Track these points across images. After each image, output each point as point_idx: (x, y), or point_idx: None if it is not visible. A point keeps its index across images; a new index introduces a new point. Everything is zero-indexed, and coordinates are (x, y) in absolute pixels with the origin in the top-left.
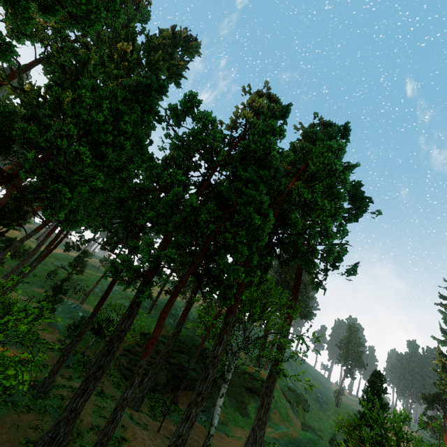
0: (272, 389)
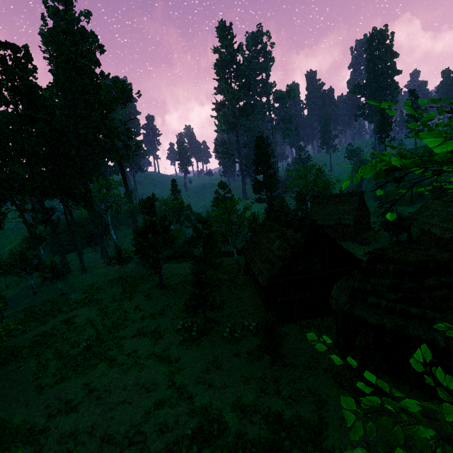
0: (134, 213)
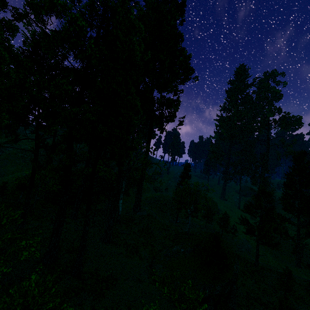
0: (142, 185)
